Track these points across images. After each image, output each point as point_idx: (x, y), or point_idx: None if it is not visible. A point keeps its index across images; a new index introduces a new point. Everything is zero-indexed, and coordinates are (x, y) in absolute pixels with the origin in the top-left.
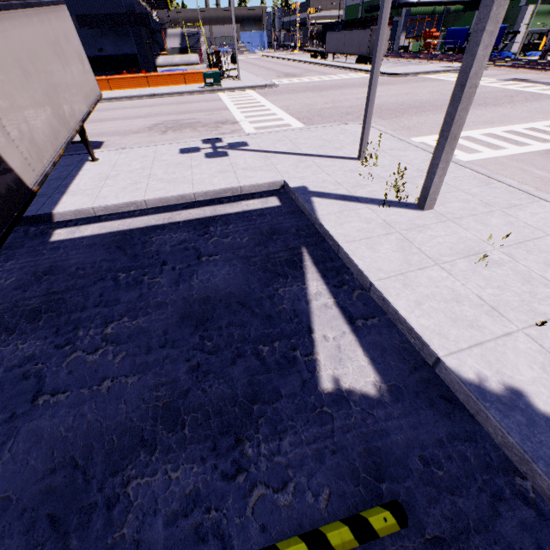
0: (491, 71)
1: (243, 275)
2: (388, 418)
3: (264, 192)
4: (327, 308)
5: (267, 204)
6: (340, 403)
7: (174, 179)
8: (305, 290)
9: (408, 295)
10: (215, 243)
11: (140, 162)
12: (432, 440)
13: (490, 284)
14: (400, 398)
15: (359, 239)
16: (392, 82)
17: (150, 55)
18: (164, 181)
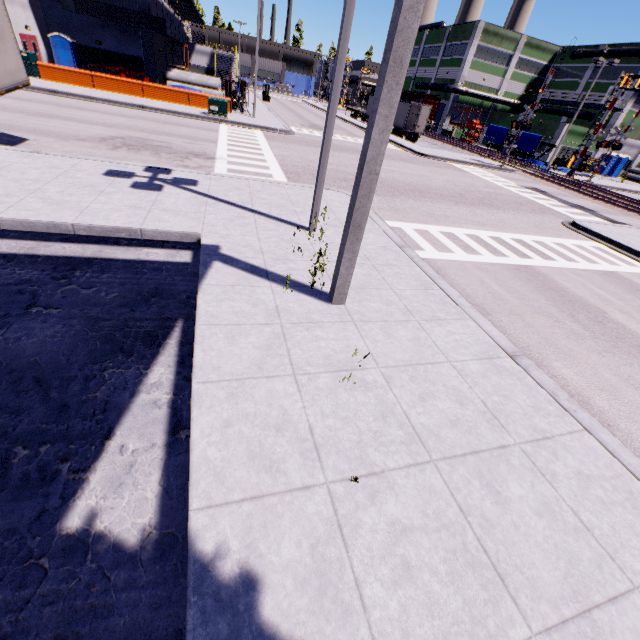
0: (517, 175)
1: (73, 341)
2: (129, 586)
3: (181, 242)
4: (156, 406)
5: (175, 257)
6: (73, 554)
7: (63, 201)
8: (143, 376)
9: (224, 410)
10: (67, 292)
11: (41, 173)
12: (169, 630)
13: (337, 413)
14: (166, 555)
15: (226, 324)
16: (414, 161)
17: (163, 65)
18: (47, 201)
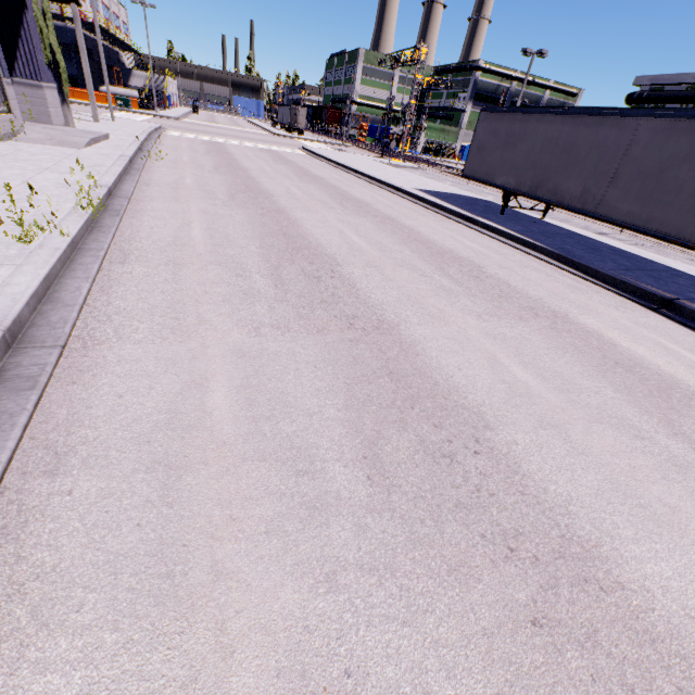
0: (348, 148)
1: None
2: None
3: None
4: None
5: None
6: None
7: None
8: None
9: None
10: None
11: None
12: None
13: None
14: None
15: None
16: (261, 135)
17: (98, 82)
18: None
